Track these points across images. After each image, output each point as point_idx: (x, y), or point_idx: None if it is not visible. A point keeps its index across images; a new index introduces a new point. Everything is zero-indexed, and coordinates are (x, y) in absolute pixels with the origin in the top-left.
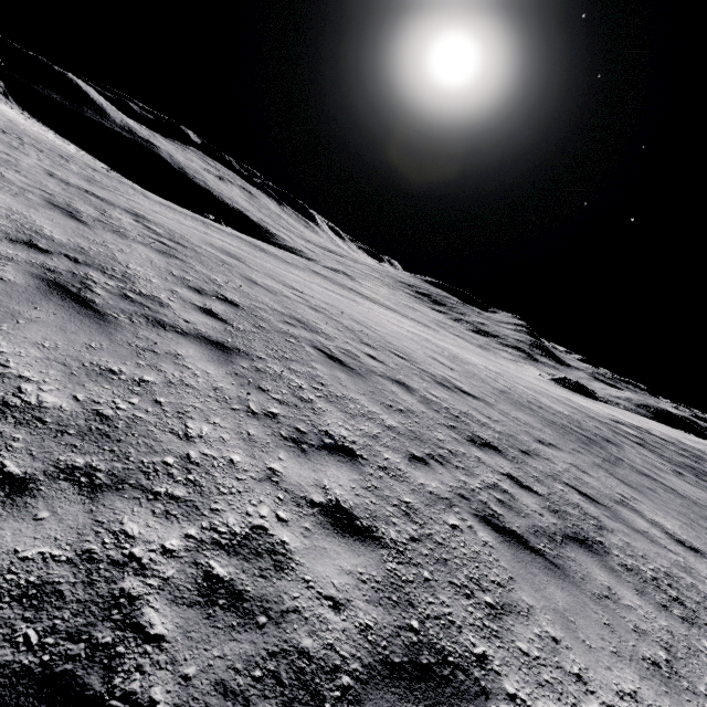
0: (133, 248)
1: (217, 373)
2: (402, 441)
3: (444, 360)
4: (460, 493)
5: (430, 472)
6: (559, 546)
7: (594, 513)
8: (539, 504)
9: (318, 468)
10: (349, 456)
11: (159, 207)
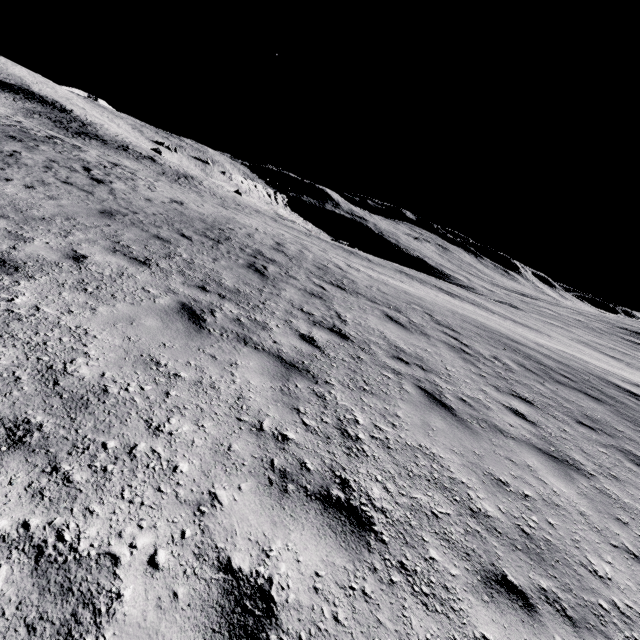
0: None
1: None
2: None
3: (202, 210)
4: None
5: None
6: None
7: None
8: None
9: None
10: None
11: (274, 223)
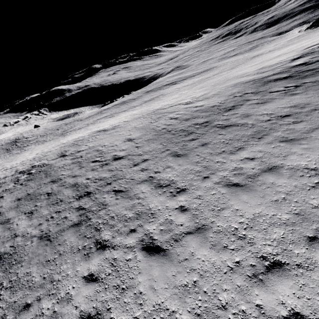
0: (11, 195)
1: (0, 231)
2: (41, 220)
3: (136, 134)
4: (42, 230)
5: (39, 228)
6: (63, 232)
7: (110, 201)
8: (78, 215)
9: (3, 247)
10: (15, 238)
11: (84, 121)
